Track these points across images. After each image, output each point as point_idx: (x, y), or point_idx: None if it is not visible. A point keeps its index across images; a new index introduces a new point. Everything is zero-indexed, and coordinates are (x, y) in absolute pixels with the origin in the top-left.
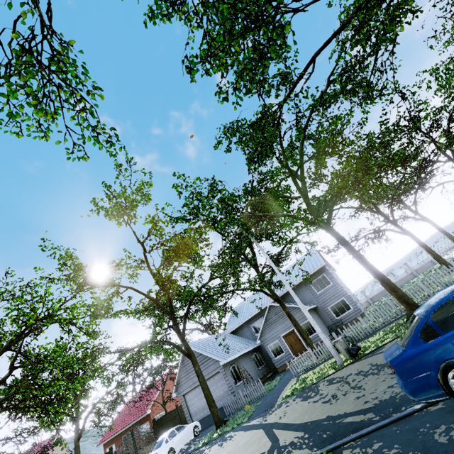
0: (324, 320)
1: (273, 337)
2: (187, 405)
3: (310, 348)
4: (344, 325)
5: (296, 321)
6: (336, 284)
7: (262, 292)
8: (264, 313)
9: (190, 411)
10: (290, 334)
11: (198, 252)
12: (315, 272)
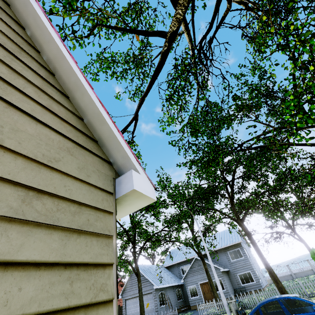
0: (232, 283)
1: (193, 281)
2: (126, 307)
3: (214, 300)
4: (246, 292)
5: (210, 277)
6: (246, 259)
7: (192, 248)
8: (191, 262)
9: (126, 313)
10: (205, 284)
11: (159, 210)
12: (233, 244)
